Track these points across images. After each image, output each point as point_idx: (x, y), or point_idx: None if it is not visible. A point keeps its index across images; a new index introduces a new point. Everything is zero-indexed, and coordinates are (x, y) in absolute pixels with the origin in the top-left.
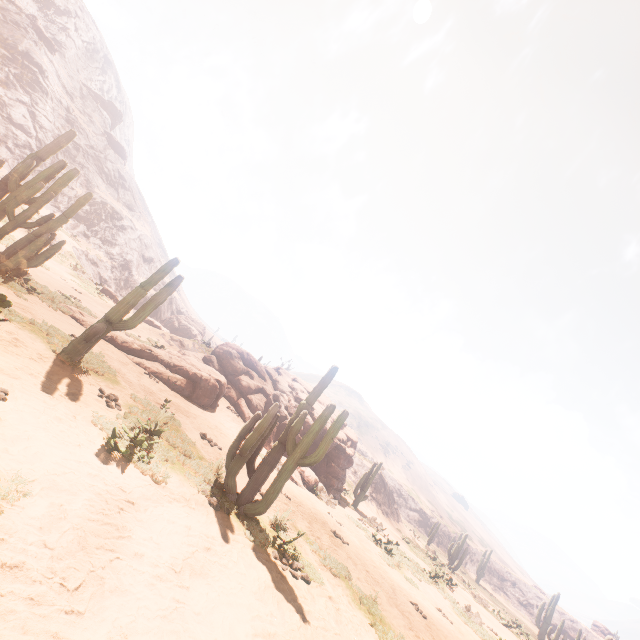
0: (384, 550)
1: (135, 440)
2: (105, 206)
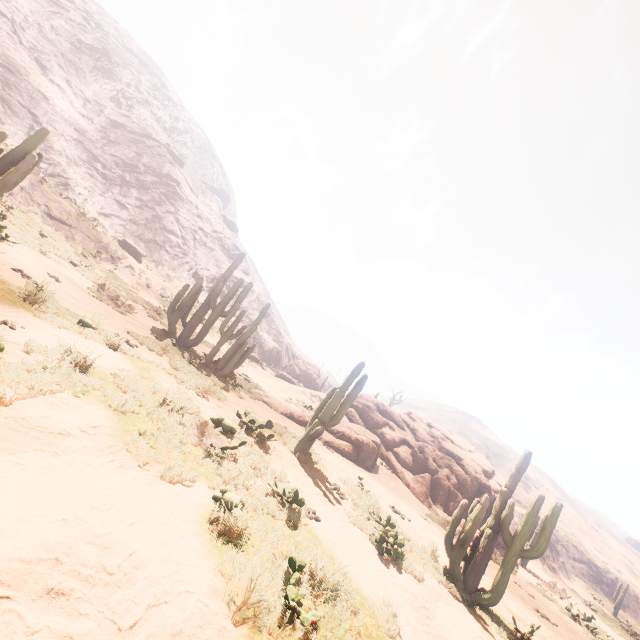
0: (586, 629)
1: (394, 542)
2: (231, 278)
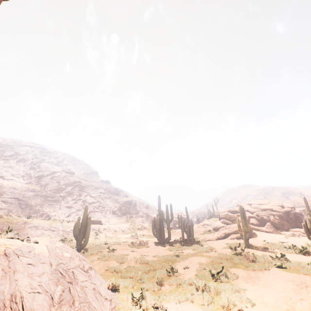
0: None
1: (303, 249)
2: (126, 203)
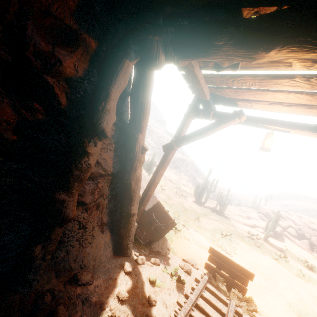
0: None
1: (311, 266)
2: (180, 159)
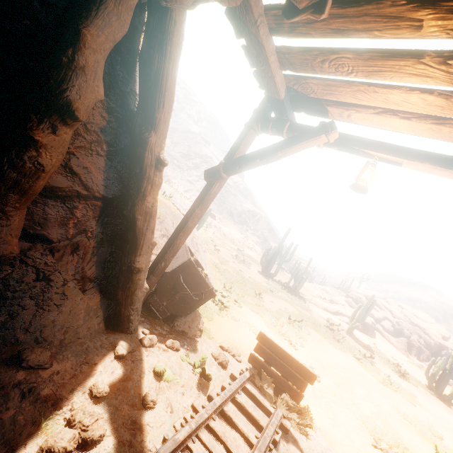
0: None
1: (404, 372)
2: (249, 212)
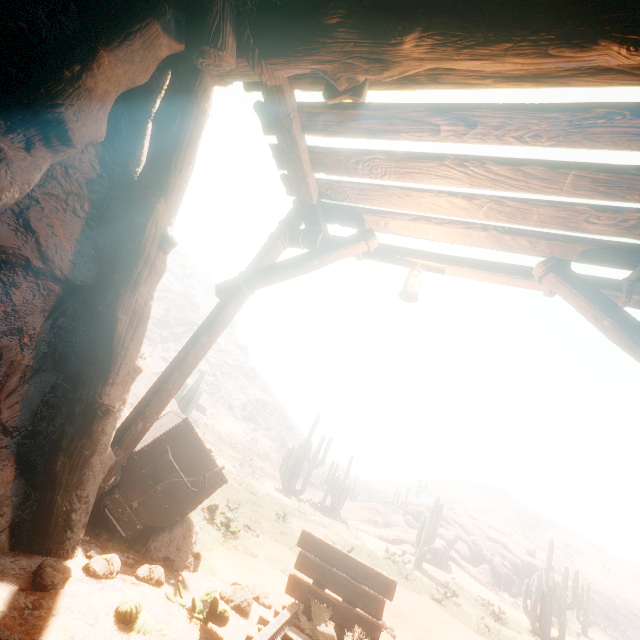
0: None
1: (499, 612)
2: (258, 401)
